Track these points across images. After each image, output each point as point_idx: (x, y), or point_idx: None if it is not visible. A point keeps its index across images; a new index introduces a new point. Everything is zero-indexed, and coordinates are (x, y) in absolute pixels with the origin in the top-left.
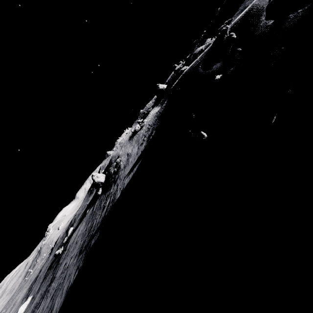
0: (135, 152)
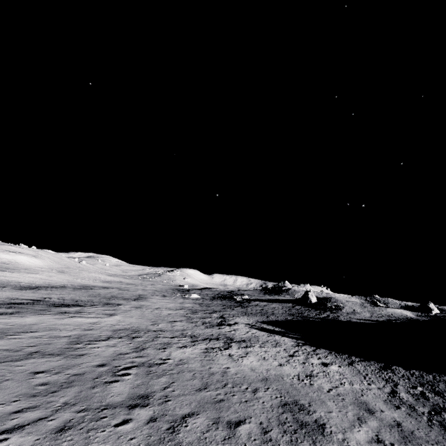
0: (366, 315)
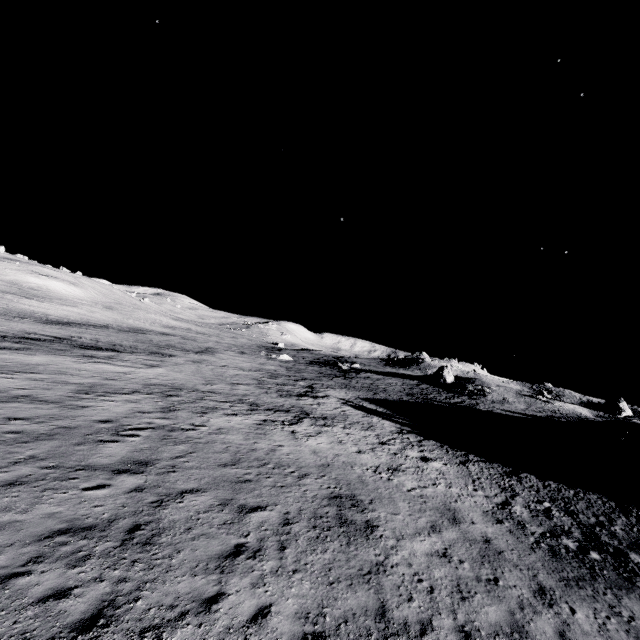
0: (519, 407)
